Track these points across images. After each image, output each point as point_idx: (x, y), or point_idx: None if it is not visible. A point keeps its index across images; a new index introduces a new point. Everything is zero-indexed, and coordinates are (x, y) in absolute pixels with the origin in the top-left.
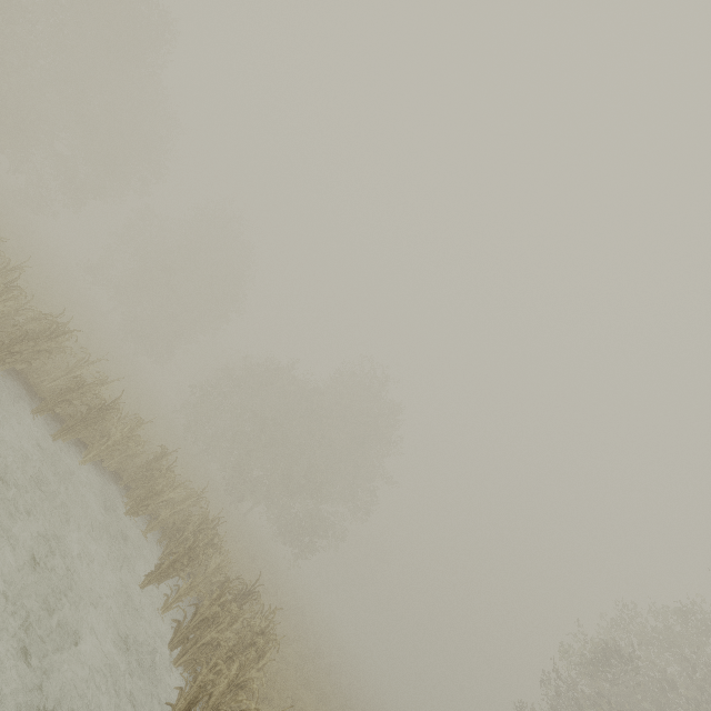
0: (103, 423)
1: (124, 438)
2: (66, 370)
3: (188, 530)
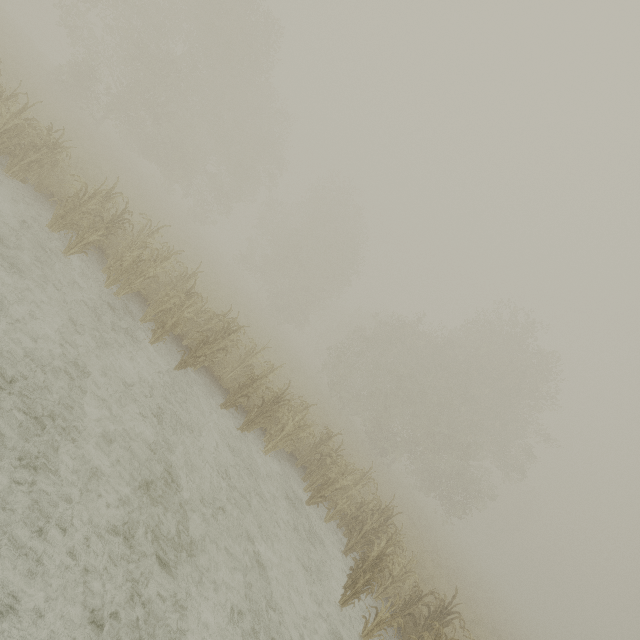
0: (276, 413)
1: (296, 427)
2: (239, 361)
3: (366, 524)
